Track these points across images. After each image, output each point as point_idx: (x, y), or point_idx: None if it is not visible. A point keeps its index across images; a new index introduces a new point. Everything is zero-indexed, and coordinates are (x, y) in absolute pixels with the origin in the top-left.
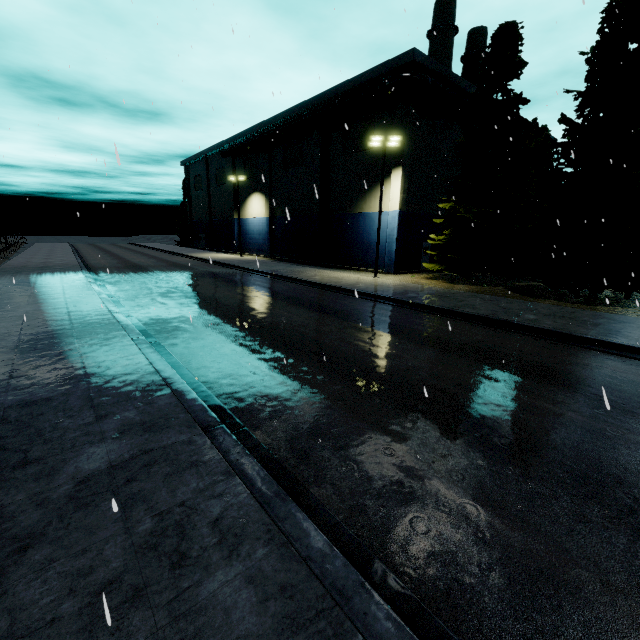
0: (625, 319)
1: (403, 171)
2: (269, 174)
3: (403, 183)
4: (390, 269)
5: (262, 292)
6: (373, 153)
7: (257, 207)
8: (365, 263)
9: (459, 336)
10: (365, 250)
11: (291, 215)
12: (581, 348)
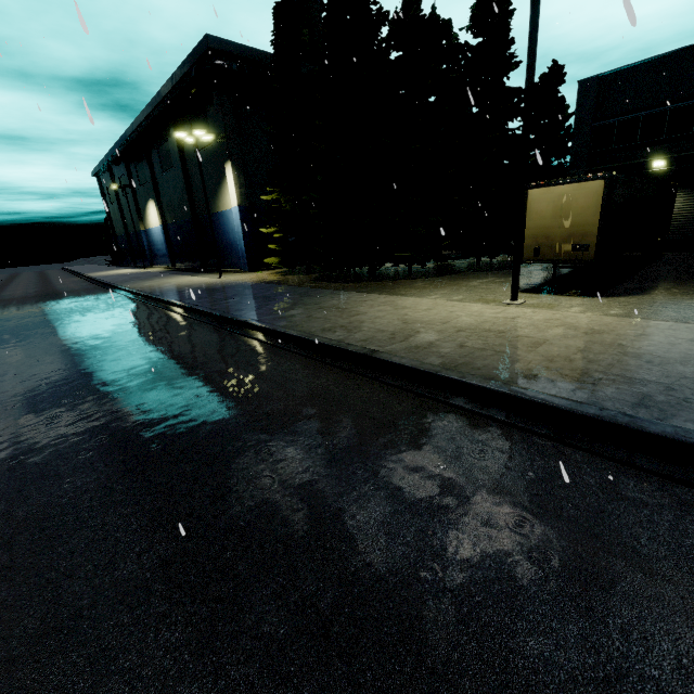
0: (318, 293)
1: (233, 165)
2: (152, 179)
3: (237, 177)
4: (245, 267)
5: (52, 305)
6: (213, 148)
7: (154, 215)
8: (233, 264)
9: (120, 325)
10: (230, 250)
11: (177, 221)
12: (203, 324)
